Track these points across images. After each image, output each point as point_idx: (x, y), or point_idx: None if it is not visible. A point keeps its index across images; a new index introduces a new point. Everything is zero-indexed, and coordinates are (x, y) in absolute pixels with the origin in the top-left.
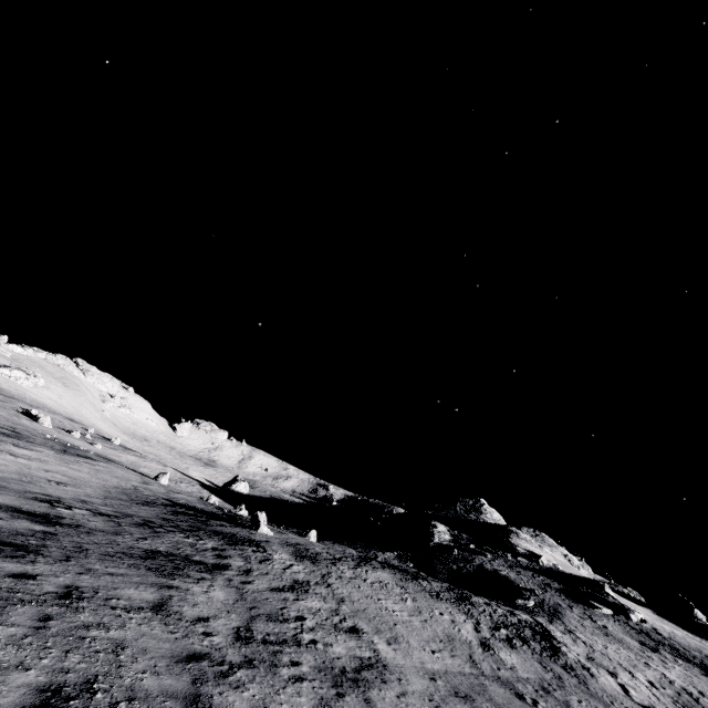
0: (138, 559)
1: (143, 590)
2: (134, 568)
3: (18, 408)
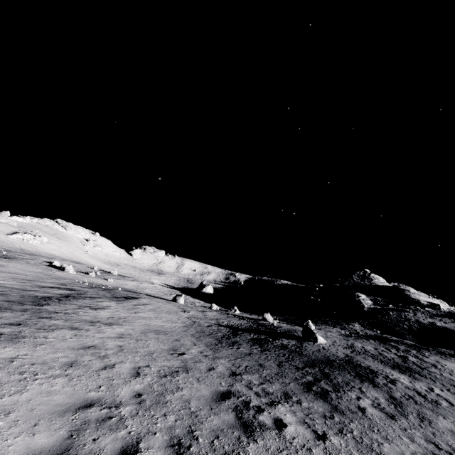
0: None
1: None
2: None
3: (44, 263)
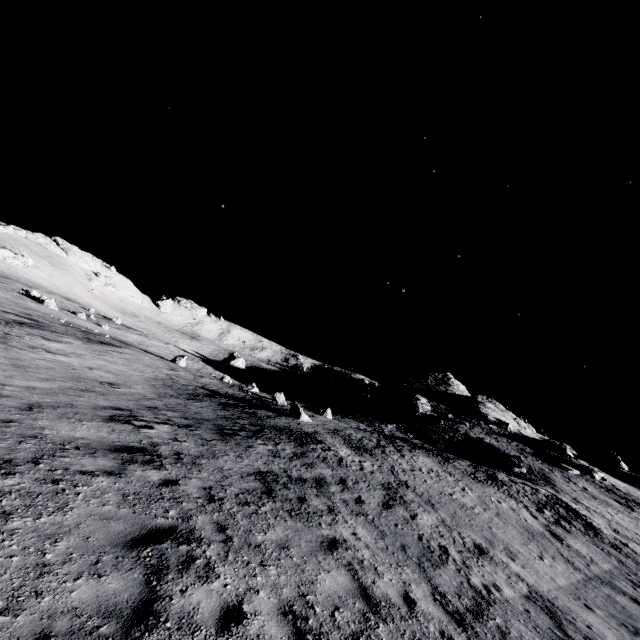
0: (266, 497)
1: (328, 567)
2: (280, 519)
3: (18, 290)
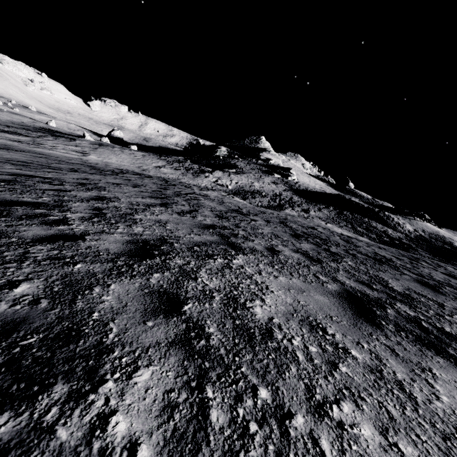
0: None
1: None
2: None
3: None
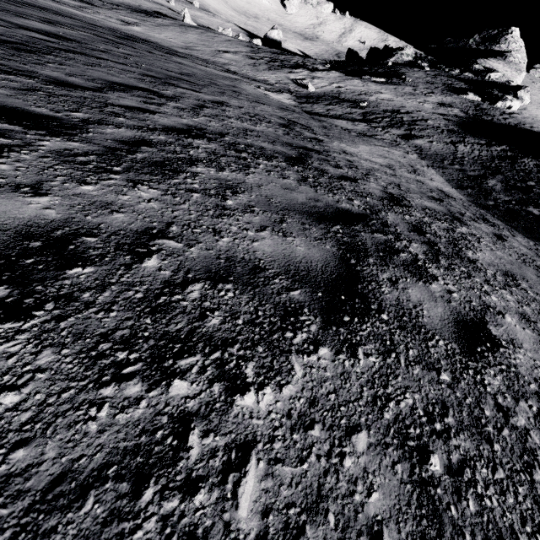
0: None
1: None
2: None
3: None
